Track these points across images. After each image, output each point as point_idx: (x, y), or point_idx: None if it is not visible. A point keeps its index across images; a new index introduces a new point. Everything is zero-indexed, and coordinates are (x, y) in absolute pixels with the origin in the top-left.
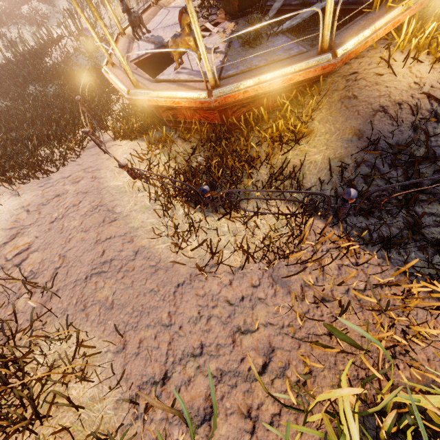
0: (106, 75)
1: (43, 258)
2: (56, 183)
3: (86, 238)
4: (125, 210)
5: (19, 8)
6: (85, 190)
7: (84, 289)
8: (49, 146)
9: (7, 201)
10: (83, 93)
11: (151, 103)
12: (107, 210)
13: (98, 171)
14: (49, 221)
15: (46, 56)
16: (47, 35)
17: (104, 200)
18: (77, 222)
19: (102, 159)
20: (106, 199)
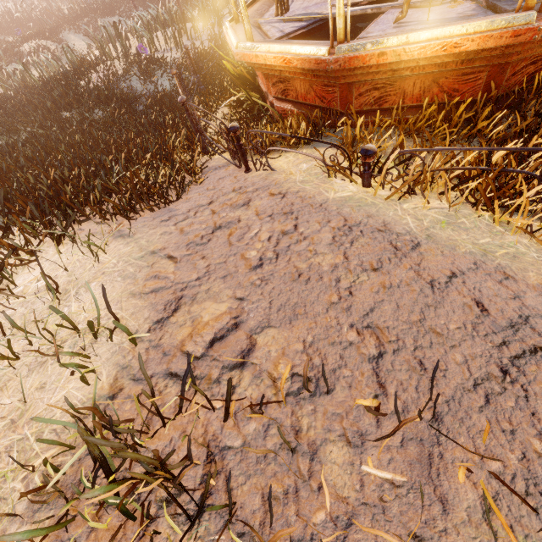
0: (250, 52)
1: (305, 338)
2: (193, 213)
3: (396, 282)
4: (413, 228)
5: (18, 46)
6: (284, 210)
7: (529, 402)
8: (144, 168)
9: (109, 247)
10: (151, 116)
11: (382, 60)
12: (377, 230)
13: (275, 186)
14: (248, 266)
15: (80, 80)
16: (82, 55)
17: (350, 216)
18: (331, 256)
19: (256, 175)
20: (354, 215)
